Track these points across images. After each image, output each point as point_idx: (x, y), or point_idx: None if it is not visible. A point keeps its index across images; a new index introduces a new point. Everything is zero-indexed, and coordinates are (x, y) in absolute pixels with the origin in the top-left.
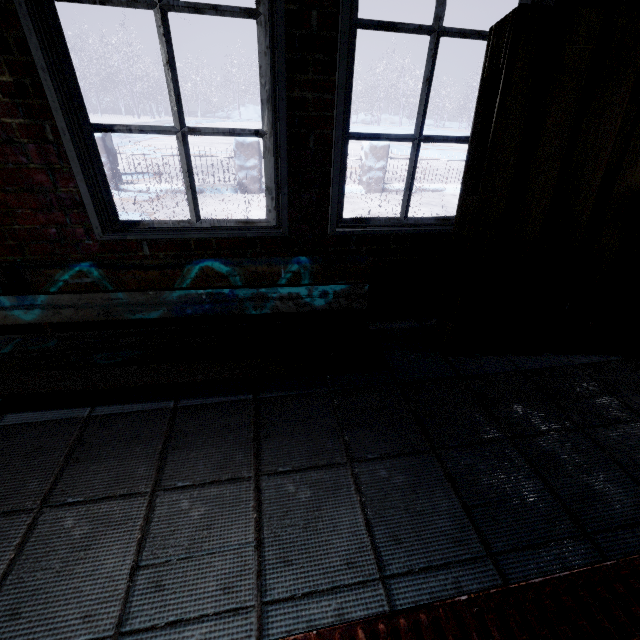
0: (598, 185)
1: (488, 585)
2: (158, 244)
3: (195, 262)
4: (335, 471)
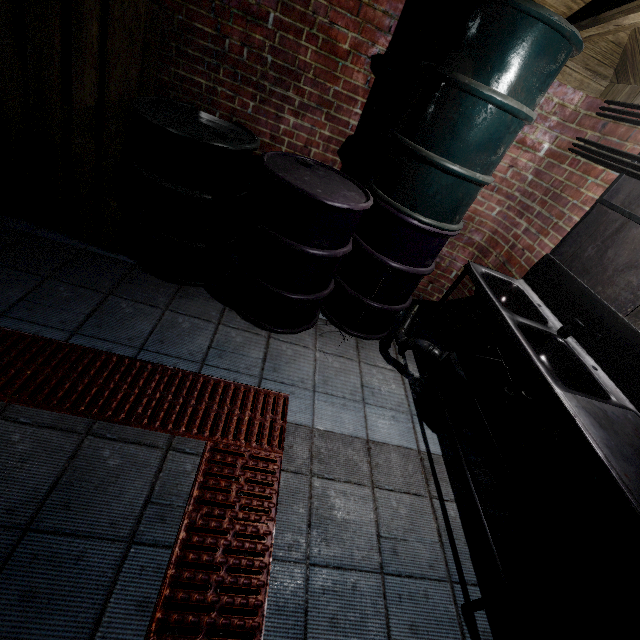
0: (58, 92)
1: None
2: None
3: None
4: None
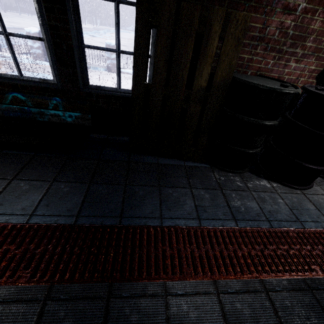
0: (185, 83)
1: (67, 223)
2: (4, 84)
3: (9, 93)
4: (44, 182)
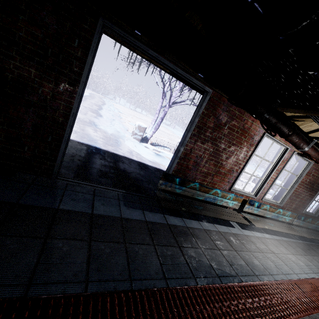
0: None
1: None
2: (305, 214)
3: (318, 221)
4: None
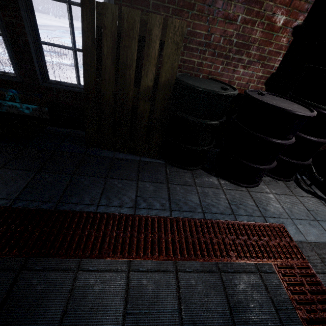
0: (133, 82)
1: (3, 205)
2: None
3: None
4: None
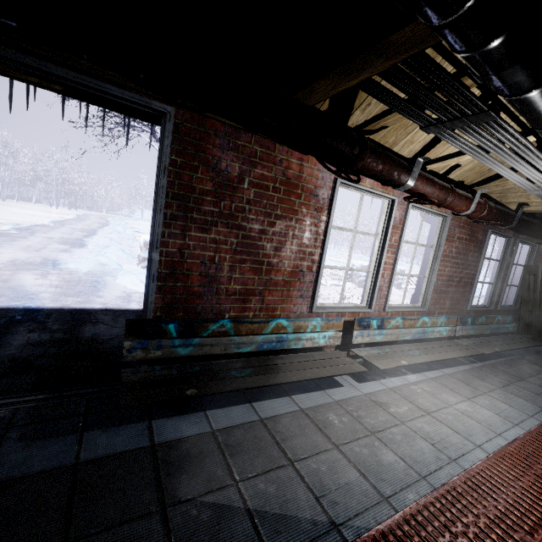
0: None
1: None
2: (473, 311)
3: (497, 316)
4: None
